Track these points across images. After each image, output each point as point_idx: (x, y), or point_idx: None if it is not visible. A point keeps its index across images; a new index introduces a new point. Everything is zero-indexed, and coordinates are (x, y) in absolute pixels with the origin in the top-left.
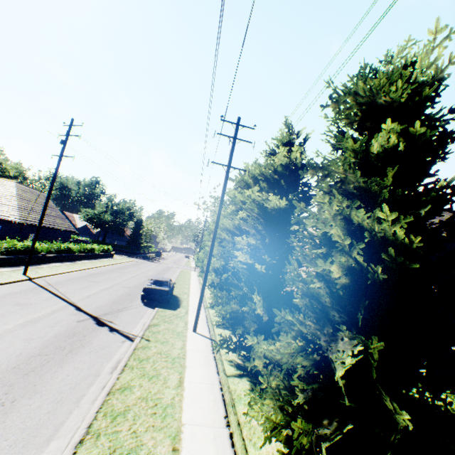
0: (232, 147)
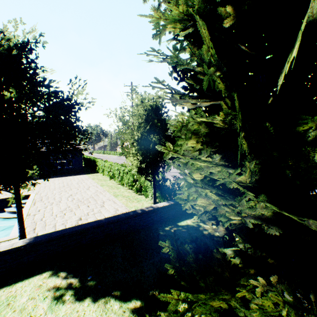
0: None
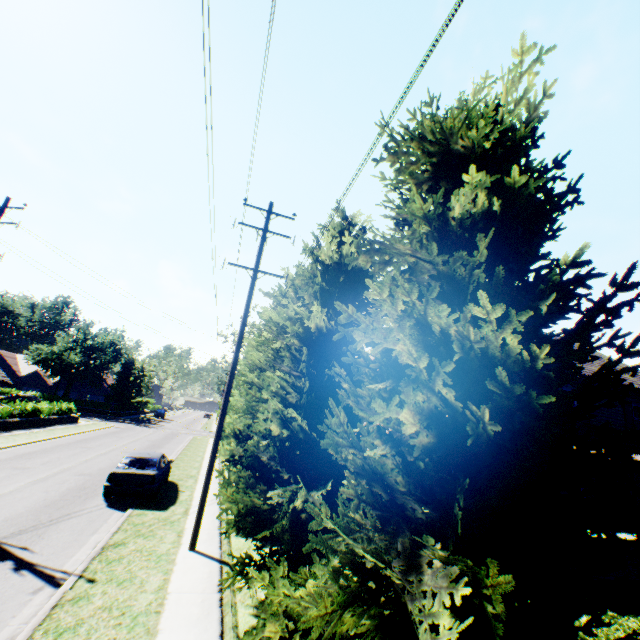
0: (261, 243)
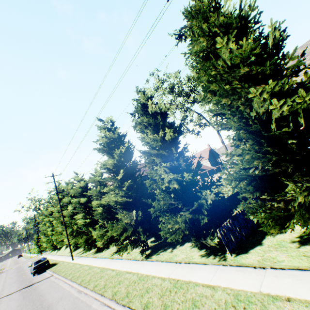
0: (55, 185)
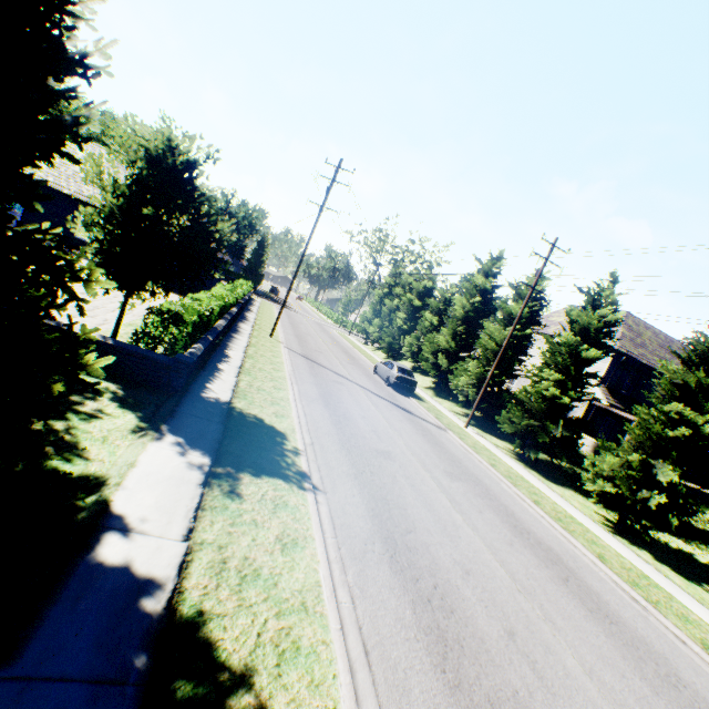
0: (542, 269)
